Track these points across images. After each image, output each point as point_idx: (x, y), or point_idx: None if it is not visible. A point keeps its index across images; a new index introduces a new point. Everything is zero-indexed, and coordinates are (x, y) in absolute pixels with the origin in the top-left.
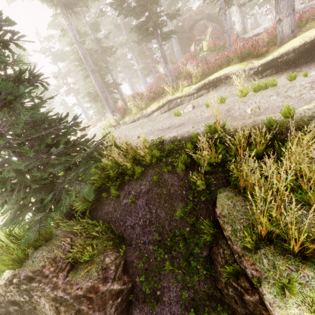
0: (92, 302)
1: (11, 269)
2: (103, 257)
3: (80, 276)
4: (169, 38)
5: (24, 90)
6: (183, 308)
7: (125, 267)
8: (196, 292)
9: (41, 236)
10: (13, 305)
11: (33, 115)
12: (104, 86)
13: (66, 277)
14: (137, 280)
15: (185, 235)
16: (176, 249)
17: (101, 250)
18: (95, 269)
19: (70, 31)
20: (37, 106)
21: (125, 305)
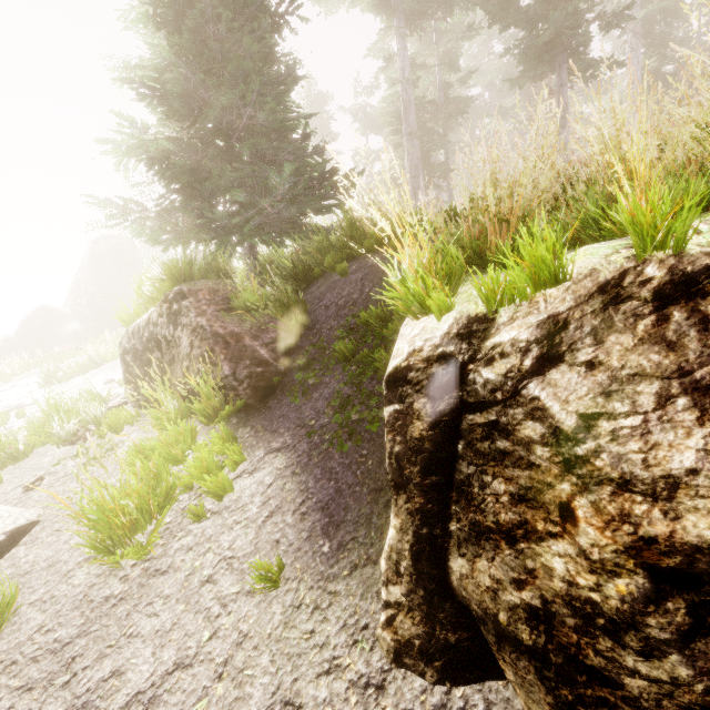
0: (228, 348)
1: (173, 281)
2: (269, 321)
3: (231, 319)
4: (594, 75)
5: (277, 88)
6: (329, 406)
7: (289, 350)
8: (359, 390)
9: (216, 267)
10: (157, 349)
11: (272, 116)
12: (421, 167)
13: (216, 312)
14: (294, 365)
15: (389, 314)
16: (367, 341)
17: (271, 316)
18: (251, 323)
19: (398, 60)
20: (282, 109)
21: (263, 385)
